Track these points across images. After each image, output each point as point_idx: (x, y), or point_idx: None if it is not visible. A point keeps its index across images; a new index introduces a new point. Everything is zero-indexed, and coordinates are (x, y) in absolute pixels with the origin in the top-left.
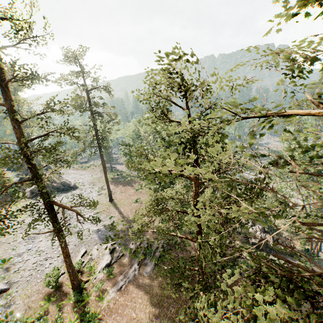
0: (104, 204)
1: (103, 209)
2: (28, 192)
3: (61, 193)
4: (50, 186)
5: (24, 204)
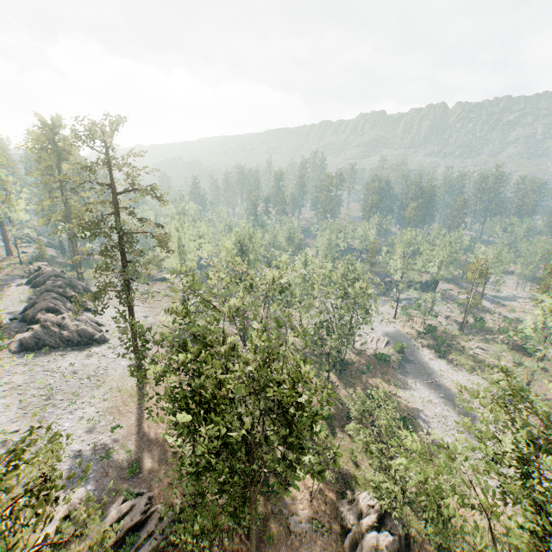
0: (124, 391)
1: (116, 402)
2: (16, 341)
3: (71, 350)
4: (56, 335)
5: (1, 364)
